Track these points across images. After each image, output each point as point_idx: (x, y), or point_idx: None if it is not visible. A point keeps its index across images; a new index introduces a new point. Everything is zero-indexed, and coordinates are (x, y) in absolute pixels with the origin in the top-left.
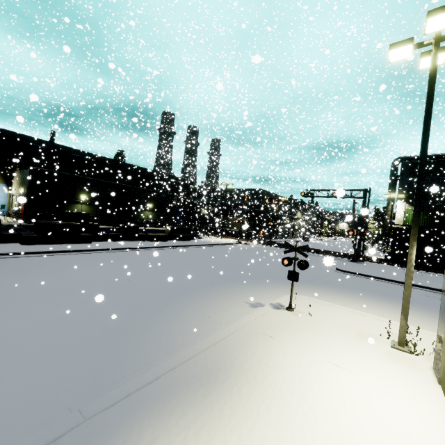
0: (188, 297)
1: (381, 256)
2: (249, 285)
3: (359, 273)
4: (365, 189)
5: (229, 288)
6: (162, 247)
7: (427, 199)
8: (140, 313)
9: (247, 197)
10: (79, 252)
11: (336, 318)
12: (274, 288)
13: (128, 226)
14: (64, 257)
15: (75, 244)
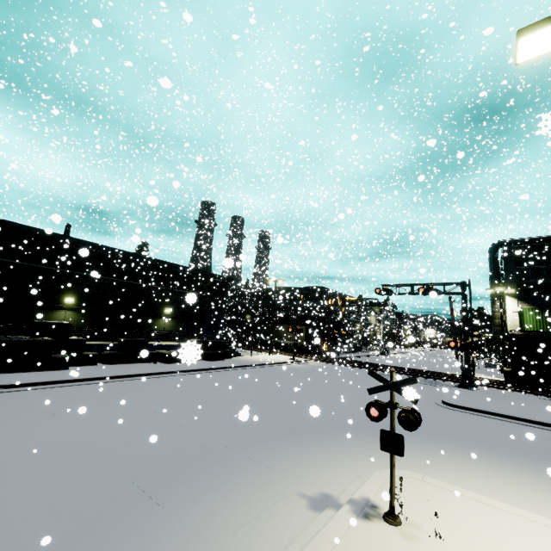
0: (185, 488)
1: (496, 377)
2: (308, 445)
3: (482, 410)
4: (463, 282)
5: (272, 455)
6: (178, 371)
7: (546, 295)
8: None
9: (304, 298)
10: (38, 385)
11: (495, 541)
12: (353, 451)
13: (132, 341)
14: (3, 397)
15: (40, 371)
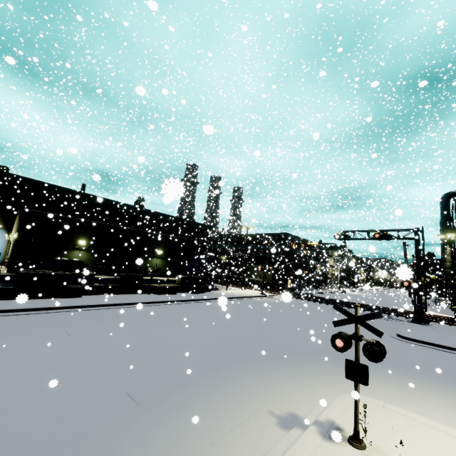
0: (170, 401)
1: (446, 314)
2: (276, 368)
3: (435, 343)
4: (416, 228)
5: (244, 375)
6: (167, 301)
7: None
8: (62, 450)
9: (271, 242)
10: (58, 309)
11: None
12: (316, 376)
13: (130, 275)
14: (31, 318)
15: (60, 298)
